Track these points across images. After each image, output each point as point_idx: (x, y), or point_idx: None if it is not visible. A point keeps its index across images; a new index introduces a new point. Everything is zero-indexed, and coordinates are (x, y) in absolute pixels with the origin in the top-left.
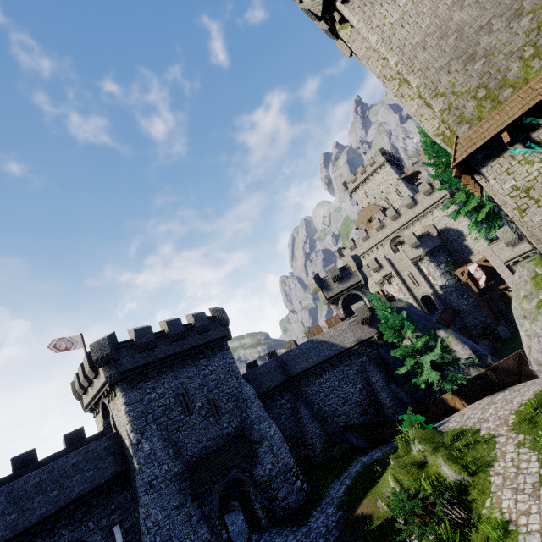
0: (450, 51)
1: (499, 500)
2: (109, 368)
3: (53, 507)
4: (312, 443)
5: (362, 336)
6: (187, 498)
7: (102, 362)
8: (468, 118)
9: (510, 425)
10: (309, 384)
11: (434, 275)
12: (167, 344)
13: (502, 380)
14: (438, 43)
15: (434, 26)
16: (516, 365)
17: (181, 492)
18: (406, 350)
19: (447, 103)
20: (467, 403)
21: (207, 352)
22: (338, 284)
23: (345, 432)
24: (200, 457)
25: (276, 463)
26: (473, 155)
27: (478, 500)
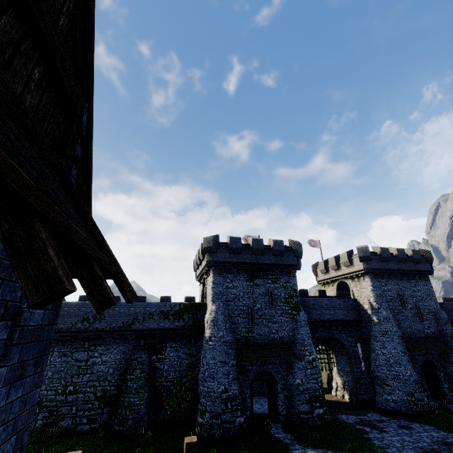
0: None
1: None
2: (366, 264)
3: (332, 318)
4: None
5: None
6: (406, 351)
7: (363, 259)
8: None
9: None
10: None
11: None
12: (394, 262)
13: None
14: None
15: None
16: None
17: (403, 346)
18: None
19: None
20: None
21: (416, 277)
22: None
23: None
24: (410, 336)
25: None
26: None
27: None
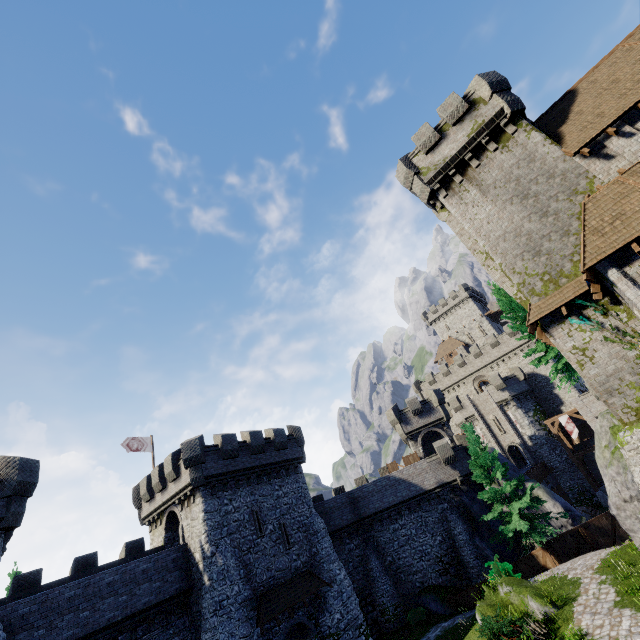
0: (523, 246)
1: (579, 620)
2: (196, 470)
3: (121, 614)
4: (382, 603)
5: (443, 478)
6: (254, 629)
7: (190, 462)
8: (538, 292)
9: (595, 569)
10: (382, 529)
11: (522, 423)
12: (247, 455)
13: (595, 540)
14: (514, 239)
15: (511, 228)
16: (609, 525)
17: (249, 621)
18: (492, 494)
19: (522, 280)
20: (558, 562)
21: (282, 472)
22: (418, 419)
23: (422, 594)
24: (268, 588)
25: (345, 614)
26: (543, 319)
27: (561, 627)
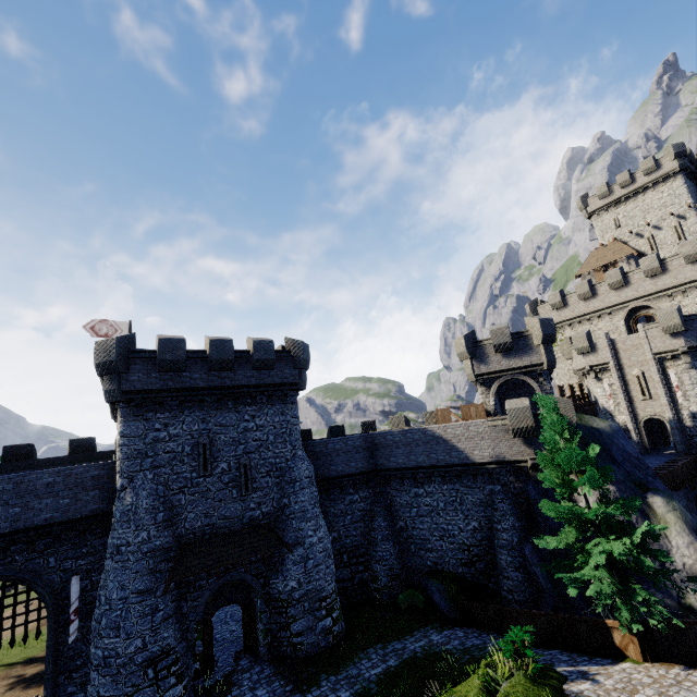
0: None
1: None
2: (111, 381)
3: (10, 526)
4: (375, 569)
5: (505, 453)
6: (160, 584)
7: (103, 369)
8: None
9: None
10: (401, 489)
11: (689, 392)
12: (203, 370)
13: None
14: None
15: None
16: None
17: (155, 574)
18: (568, 515)
19: None
20: (651, 658)
21: (261, 398)
22: (501, 358)
23: (429, 577)
24: (200, 536)
25: (305, 583)
26: None
27: None
